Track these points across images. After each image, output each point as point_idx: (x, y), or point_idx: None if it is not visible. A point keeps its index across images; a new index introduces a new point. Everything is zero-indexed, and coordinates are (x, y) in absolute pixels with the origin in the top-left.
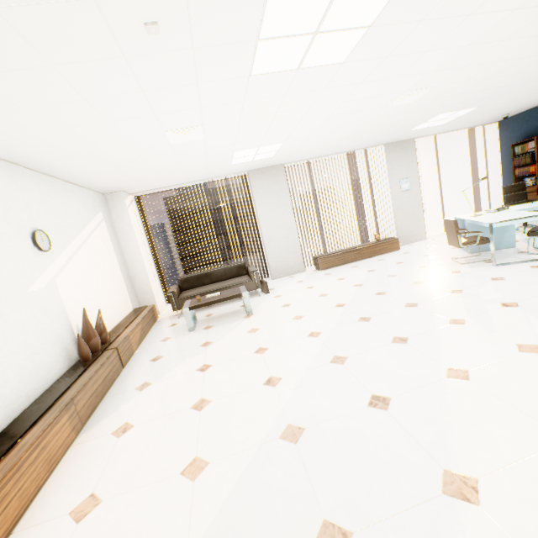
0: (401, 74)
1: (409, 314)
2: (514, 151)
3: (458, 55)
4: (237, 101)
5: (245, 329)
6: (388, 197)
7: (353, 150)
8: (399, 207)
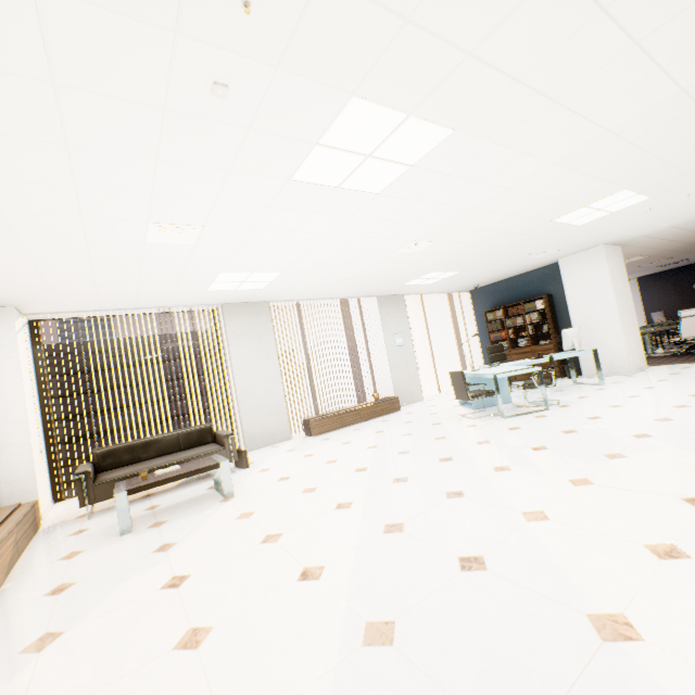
0: (417, 221)
1: (450, 468)
2: (487, 317)
3: (462, 216)
4: (260, 205)
5: (229, 515)
6: (384, 352)
7: (347, 297)
8: (395, 363)
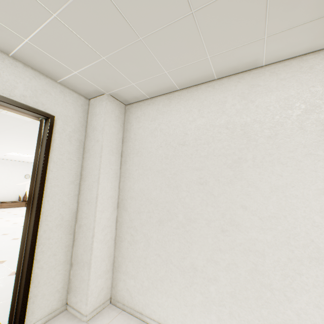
0: None
1: None
2: None
3: None
4: None
5: None
6: None
7: None
8: None
